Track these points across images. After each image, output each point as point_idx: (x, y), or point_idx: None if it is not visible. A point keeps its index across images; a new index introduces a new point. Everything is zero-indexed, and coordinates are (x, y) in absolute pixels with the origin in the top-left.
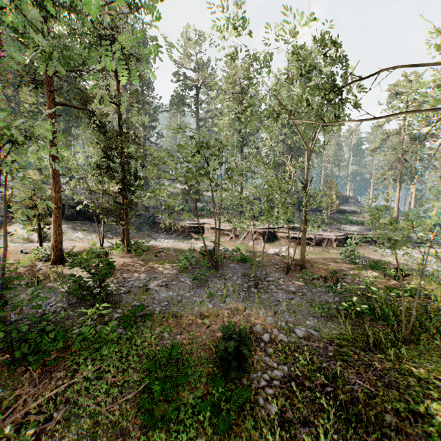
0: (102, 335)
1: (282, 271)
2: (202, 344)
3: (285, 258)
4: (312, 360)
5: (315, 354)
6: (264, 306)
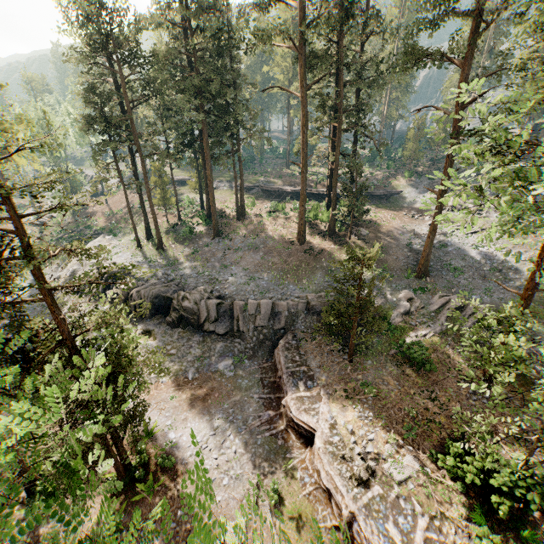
0: None
1: None
2: None
3: None
4: None
5: None
6: None
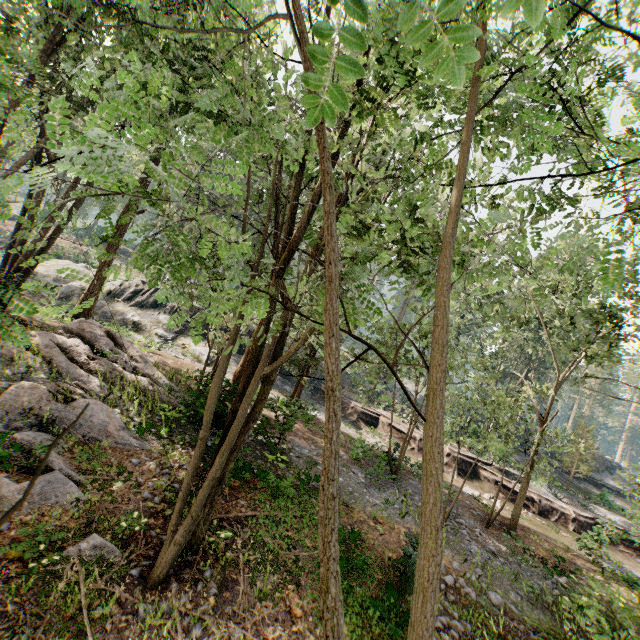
0: (279, 486)
1: (480, 520)
2: (374, 548)
3: (487, 508)
4: (505, 634)
5: (510, 631)
6: (451, 548)
